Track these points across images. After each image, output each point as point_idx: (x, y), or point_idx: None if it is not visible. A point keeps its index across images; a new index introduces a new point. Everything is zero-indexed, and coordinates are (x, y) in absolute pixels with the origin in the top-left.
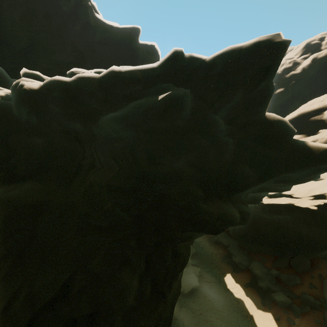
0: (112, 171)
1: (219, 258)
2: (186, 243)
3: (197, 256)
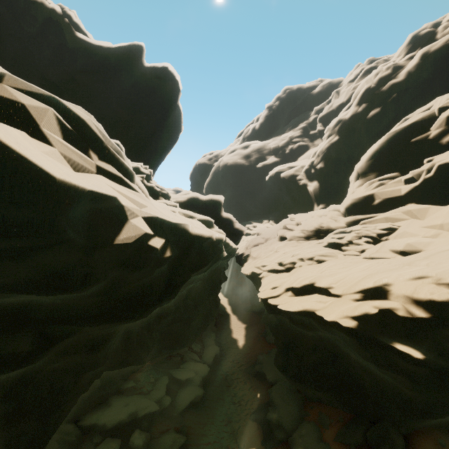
0: None
1: (250, 410)
2: None
3: (204, 406)
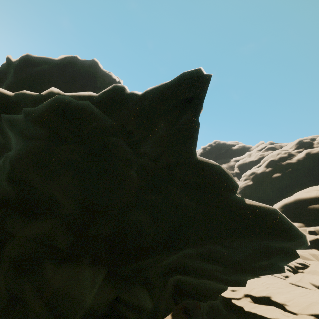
0: None
1: None
2: None
3: None
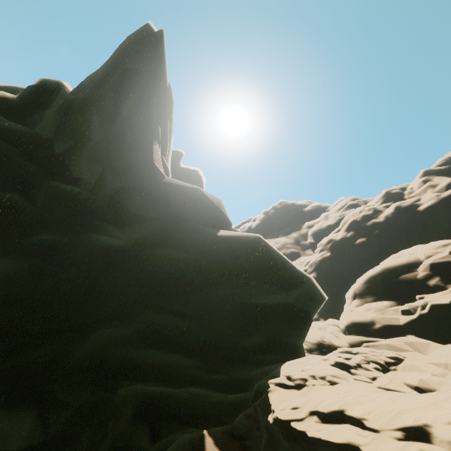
0: None
1: None
2: None
3: None
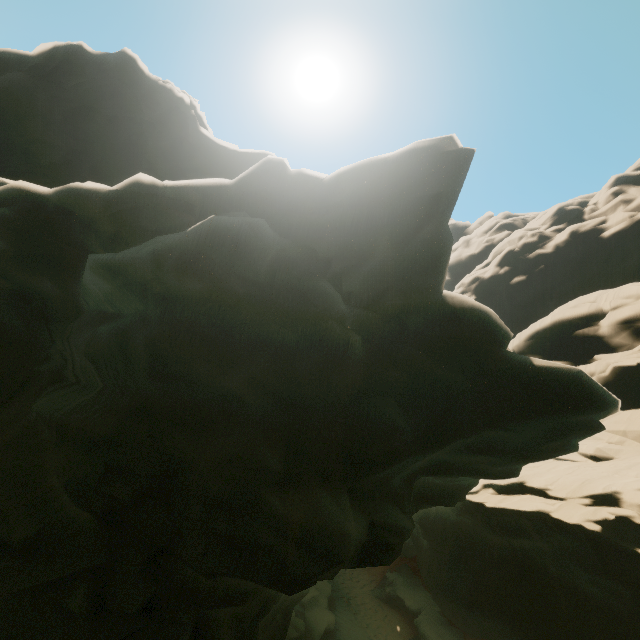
0: (89, 391)
1: None
2: (241, 611)
3: (338, 639)
